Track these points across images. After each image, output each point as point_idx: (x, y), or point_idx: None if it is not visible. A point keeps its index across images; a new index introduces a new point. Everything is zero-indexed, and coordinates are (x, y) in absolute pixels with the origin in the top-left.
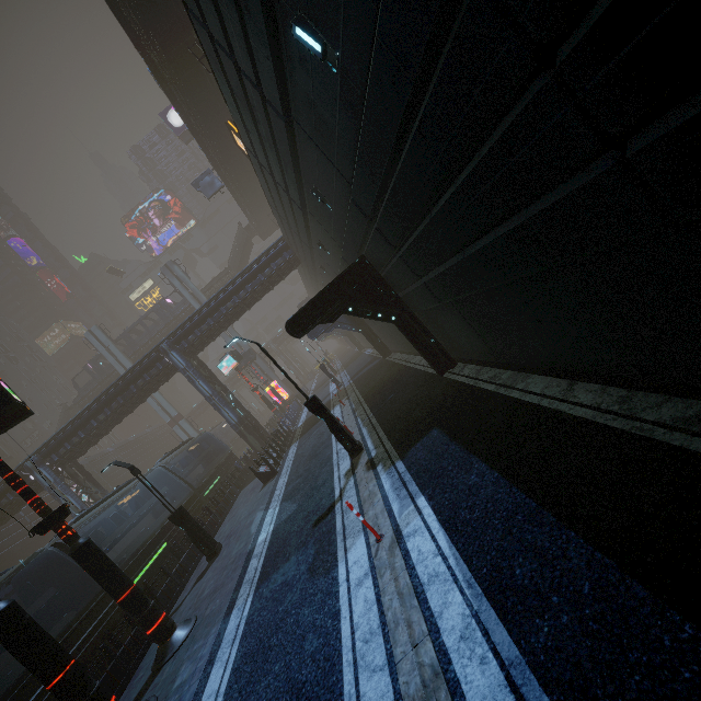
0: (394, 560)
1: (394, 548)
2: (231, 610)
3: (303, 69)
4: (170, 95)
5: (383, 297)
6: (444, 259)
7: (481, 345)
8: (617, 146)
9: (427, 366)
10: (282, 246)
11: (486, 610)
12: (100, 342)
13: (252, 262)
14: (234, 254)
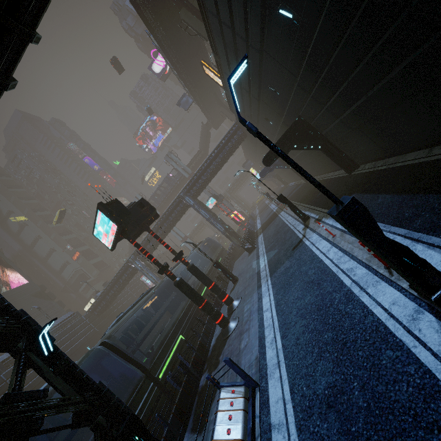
0: (344, 237)
1: (343, 235)
2: (260, 286)
3: (277, 26)
4: (166, 55)
5: (313, 136)
6: (354, 102)
7: (375, 148)
8: (439, 29)
9: (339, 174)
10: (236, 128)
11: (393, 228)
12: None
13: (221, 140)
14: (202, 141)
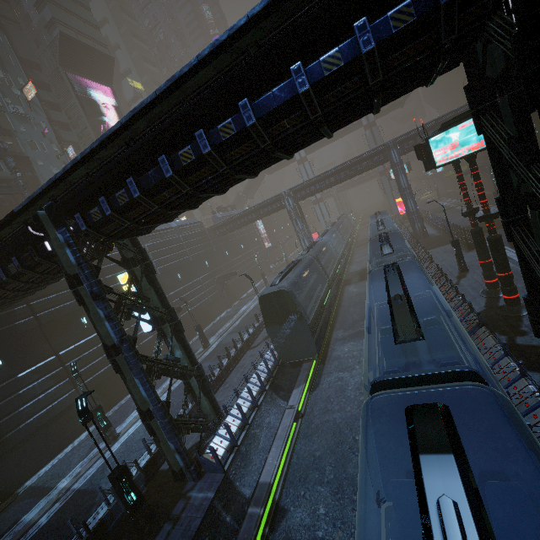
0: None
1: None
2: None
3: None
4: None
5: None
6: None
7: None
8: None
9: None
10: None
11: None
12: None
13: None
14: None
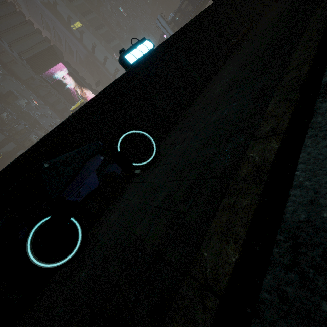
0: None
1: None
2: None
3: None
4: None
5: None
6: None
7: None
8: None
9: None
10: None
11: None
12: (163, 26)
13: None
14: None
